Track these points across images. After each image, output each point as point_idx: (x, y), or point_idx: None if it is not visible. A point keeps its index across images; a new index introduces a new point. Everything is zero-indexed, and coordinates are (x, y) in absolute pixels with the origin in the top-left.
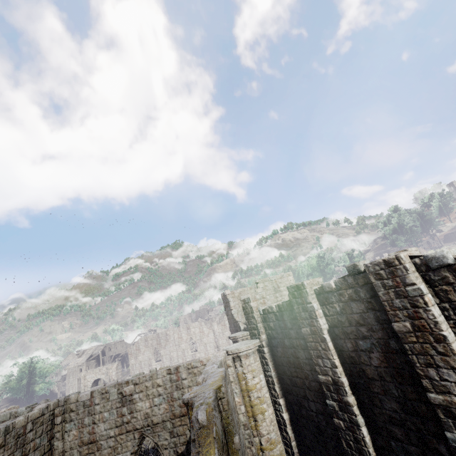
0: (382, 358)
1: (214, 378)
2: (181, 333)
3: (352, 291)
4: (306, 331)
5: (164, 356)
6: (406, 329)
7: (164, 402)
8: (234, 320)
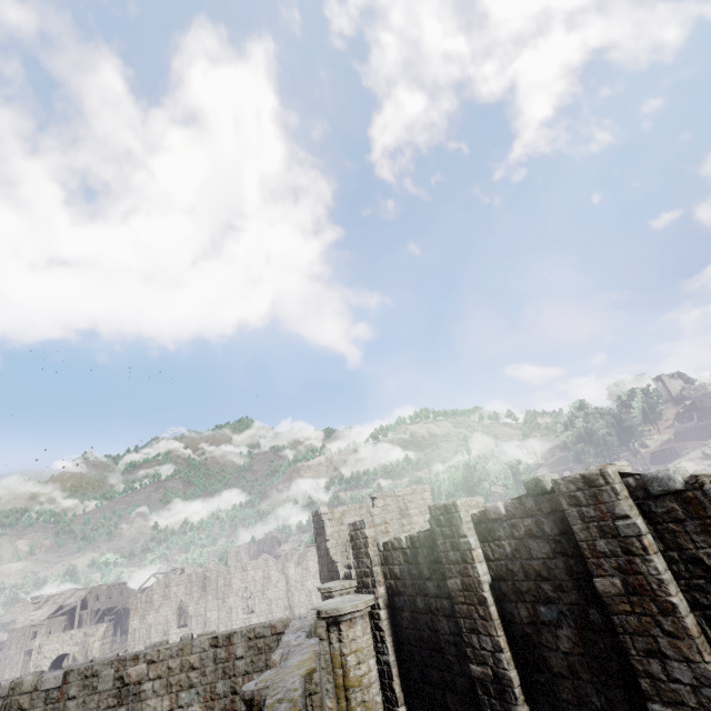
0: (577, 637)
1: (302, 656)
2: (230, 577)
3: (531, 521)
4: (455, 584)
5: (194, 618)
6: (615, 590)
7: (198, 700)
8: (328, 560)
